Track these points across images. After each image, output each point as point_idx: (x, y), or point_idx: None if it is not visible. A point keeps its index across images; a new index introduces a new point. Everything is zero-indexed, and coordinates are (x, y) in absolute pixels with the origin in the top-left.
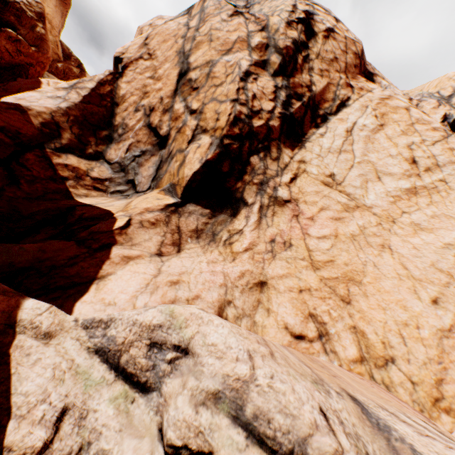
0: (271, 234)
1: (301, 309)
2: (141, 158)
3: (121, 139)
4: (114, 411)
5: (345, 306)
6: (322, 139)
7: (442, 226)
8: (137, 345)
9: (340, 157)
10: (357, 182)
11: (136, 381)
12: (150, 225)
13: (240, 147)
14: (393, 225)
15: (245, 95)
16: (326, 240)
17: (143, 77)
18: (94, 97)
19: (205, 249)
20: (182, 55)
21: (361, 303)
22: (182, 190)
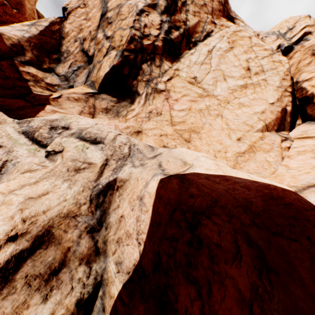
0: (150, 109)
1: (159, 144)
2: (77, 72)
3: (66, 60)
4: (27, 152)
5: (186, 143)
6: (191, 56)
7: (257, 104)
8: (44, 128)
9: (201, 67)
10: (211, 82)
11: (42, 144)
12: (74, 100)
13: (135, 58)
14: (227, 105)
15: (139, 24)
16: (183, 112)
17: (80, 19)
18: (48, 32)
19: (111, 119)
20: (103, 3)
21: (196, 142)
22: (99, 86)
